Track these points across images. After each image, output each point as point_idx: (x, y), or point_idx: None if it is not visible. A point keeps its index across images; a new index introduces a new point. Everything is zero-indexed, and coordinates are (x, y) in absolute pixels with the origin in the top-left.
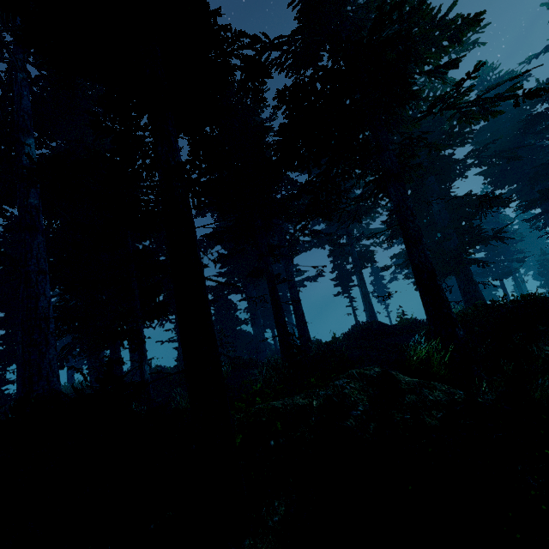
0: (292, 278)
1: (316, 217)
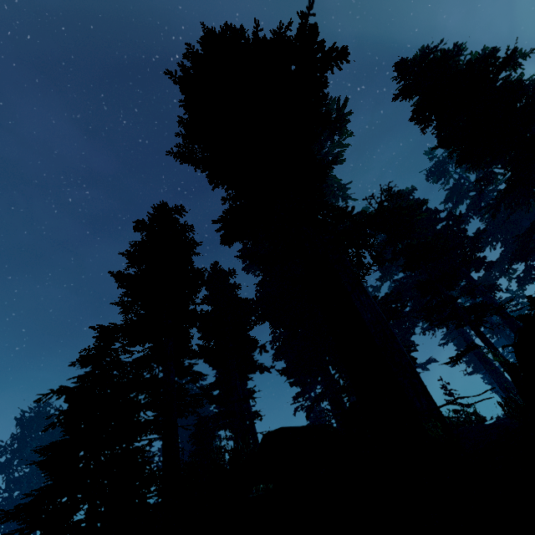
0: (467, 333)
1: (518, 259)
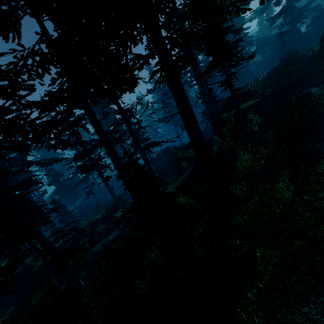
0: None
1: None
